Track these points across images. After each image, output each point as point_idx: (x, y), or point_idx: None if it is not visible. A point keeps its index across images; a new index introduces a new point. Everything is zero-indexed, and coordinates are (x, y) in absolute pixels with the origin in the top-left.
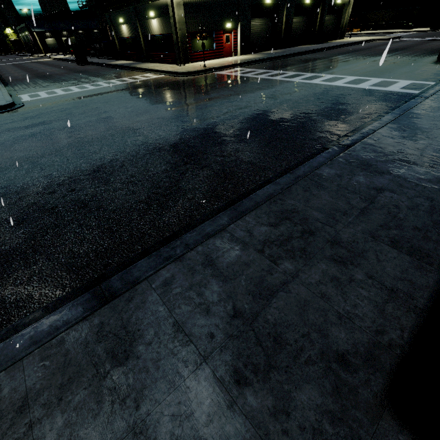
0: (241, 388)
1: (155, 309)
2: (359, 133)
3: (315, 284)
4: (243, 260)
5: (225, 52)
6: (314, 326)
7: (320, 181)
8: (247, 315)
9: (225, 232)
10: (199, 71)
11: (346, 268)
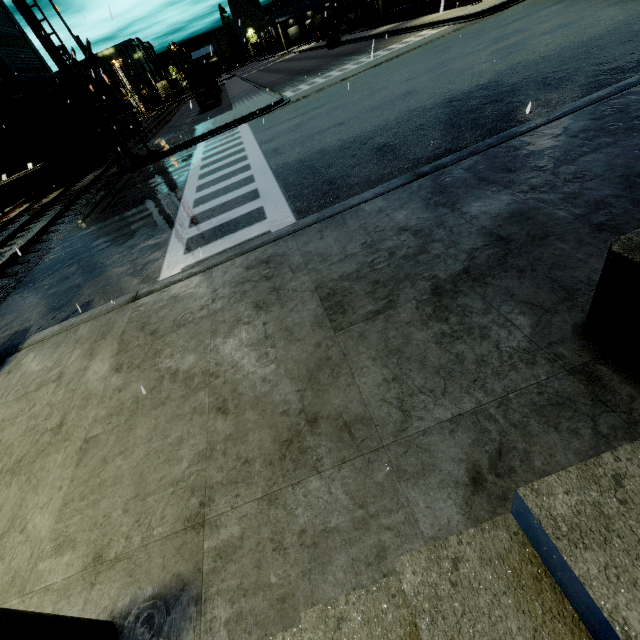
0: (536, 194)
1: (461, 176)
2: None
3: (635, 145)
4: (551, 145)
5: None
6: (620, 165)
7: None
8: (548, 168)
9: (532, 132)
10: (507, 3)
11: None
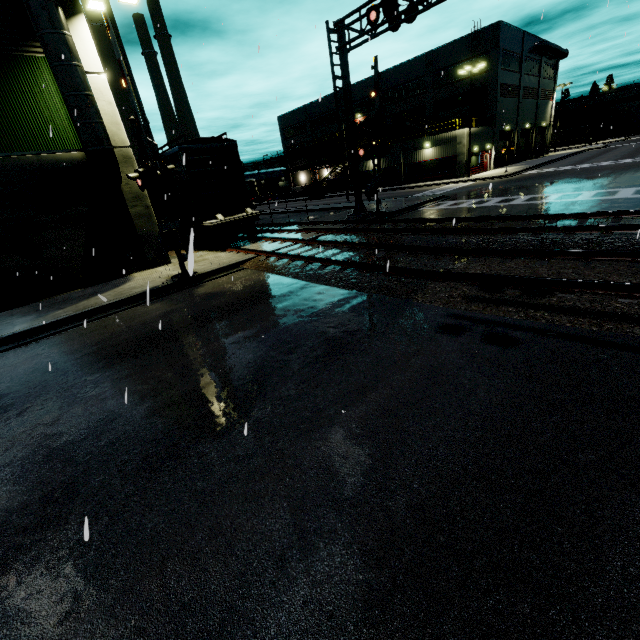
0: None
1: None
2: None
3: None
4: None
5: (484, 168)
6: None
7: None
8: None
9: None
10: (510, 174)
11: None
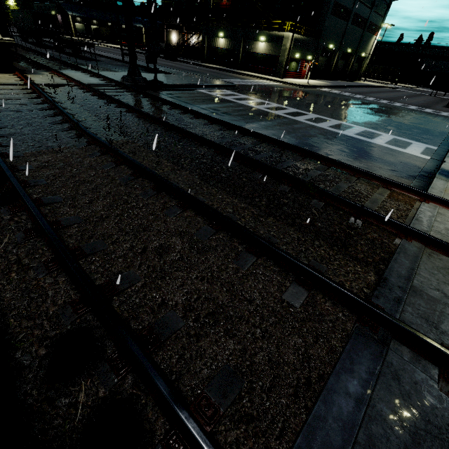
0: None
1: None
2: None
3: None
4: None
5: (301, 75)
6: None
7: None
8: None
9: None
10: (308, 86)
11: None
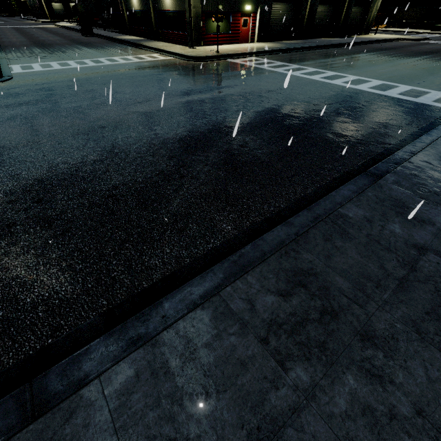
0: None
1: None
2: (391, 158)
3: (340, 417)
4: (239, 356)
5: (241, 37)
6: None
7: (345, 227)
8: None
9: (218, 298)
10: (210, 57)
11: (383, 389)
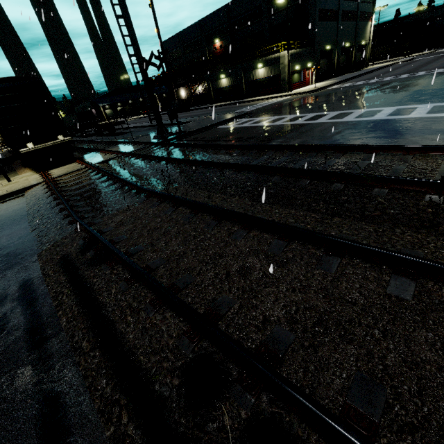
0: None
1: None
2: None
3: None
4: None
5: (306, 83)
6: None
7: None
8: None
9: None
10: (317, 89)
11: None
